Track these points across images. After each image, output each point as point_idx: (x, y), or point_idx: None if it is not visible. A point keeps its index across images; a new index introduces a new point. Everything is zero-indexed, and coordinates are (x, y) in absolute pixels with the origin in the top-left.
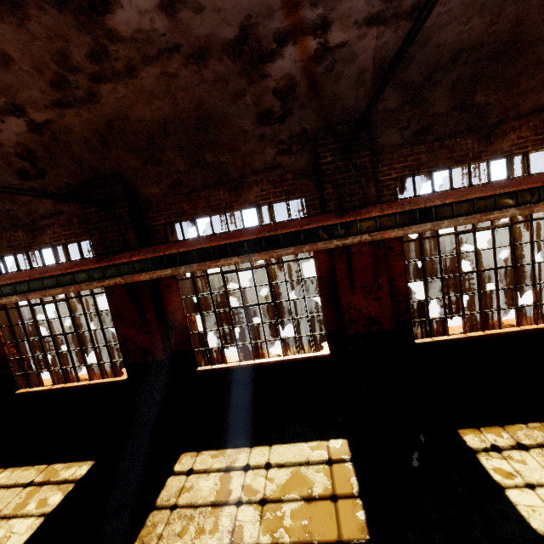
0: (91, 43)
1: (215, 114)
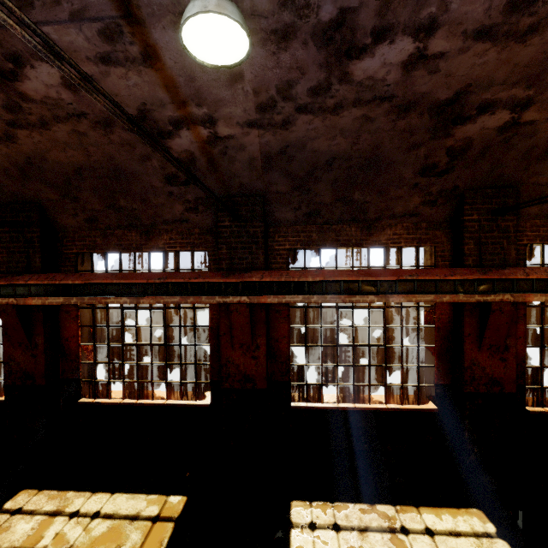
0: (5, 99)
1: (126, 169)
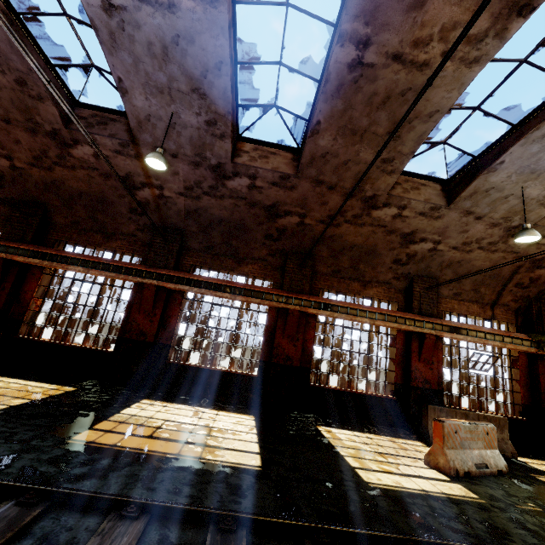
0: (60, 153)
1: (109, 199)
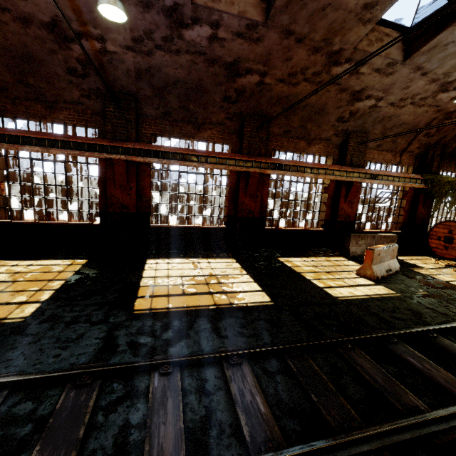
0: None
1: (36, 56)
